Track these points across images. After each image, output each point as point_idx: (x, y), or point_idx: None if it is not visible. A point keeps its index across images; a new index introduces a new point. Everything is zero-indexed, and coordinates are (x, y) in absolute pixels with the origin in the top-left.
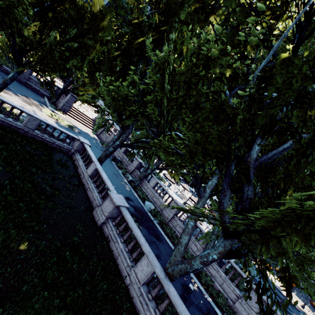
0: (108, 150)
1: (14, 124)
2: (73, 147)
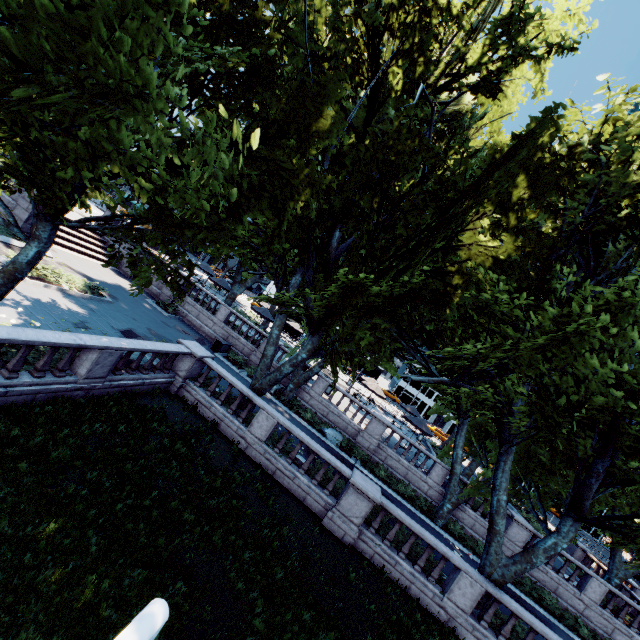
0: (280, 372)
1: (60, 384)
2: (176, 372)
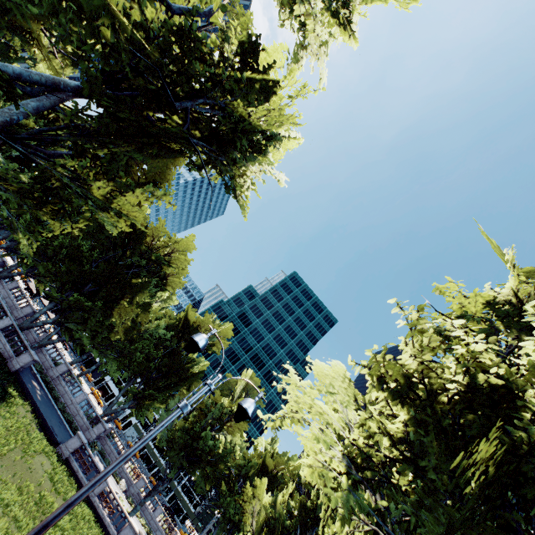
0: None
1: None
2: None
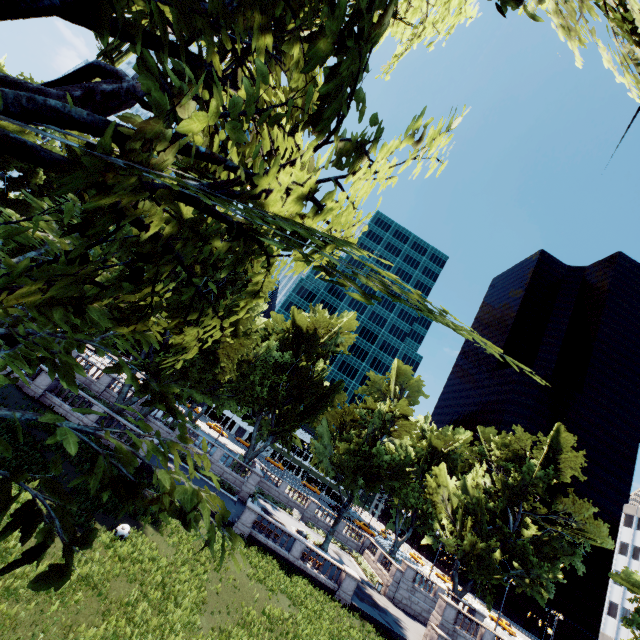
0: None
1: None
2: None
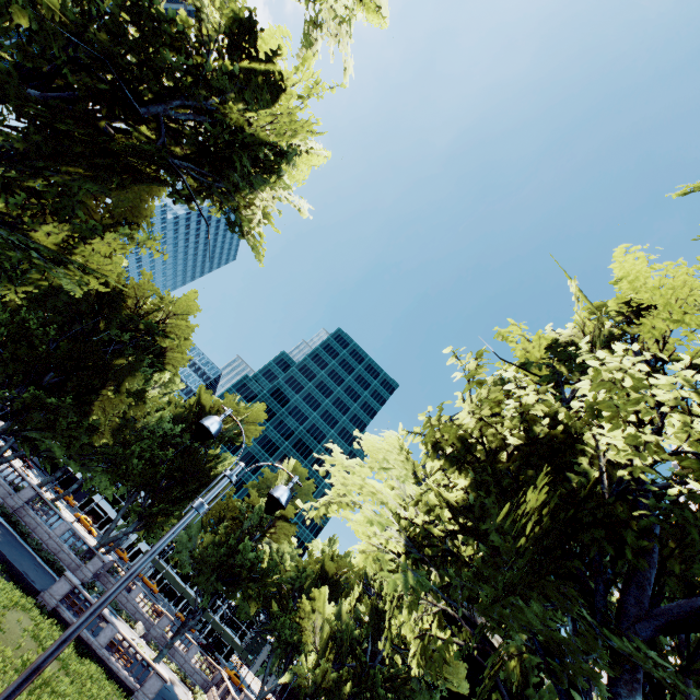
0: None
1: None
2: None
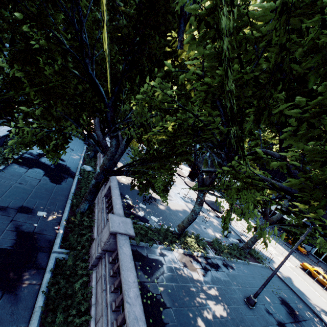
0: None
1: None
2: None
